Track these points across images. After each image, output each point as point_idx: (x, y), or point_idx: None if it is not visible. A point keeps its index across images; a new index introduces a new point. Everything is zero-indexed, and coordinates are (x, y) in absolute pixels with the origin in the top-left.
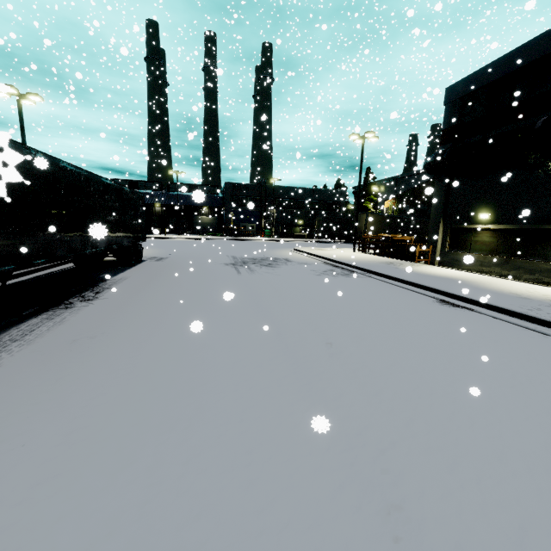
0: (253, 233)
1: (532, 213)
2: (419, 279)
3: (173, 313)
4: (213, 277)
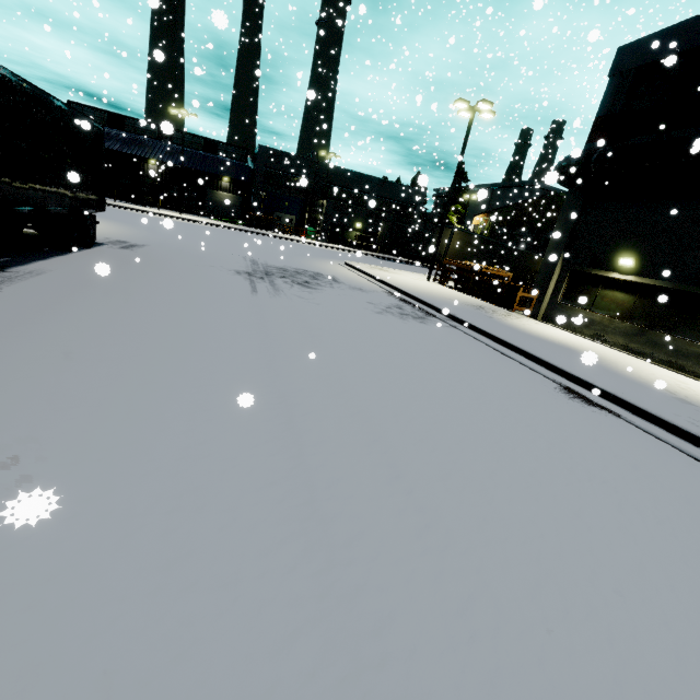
0: (291, 230)
1: (699, 270)
2: (528, 343)
3: (88, 370)
4: (208, 294)
